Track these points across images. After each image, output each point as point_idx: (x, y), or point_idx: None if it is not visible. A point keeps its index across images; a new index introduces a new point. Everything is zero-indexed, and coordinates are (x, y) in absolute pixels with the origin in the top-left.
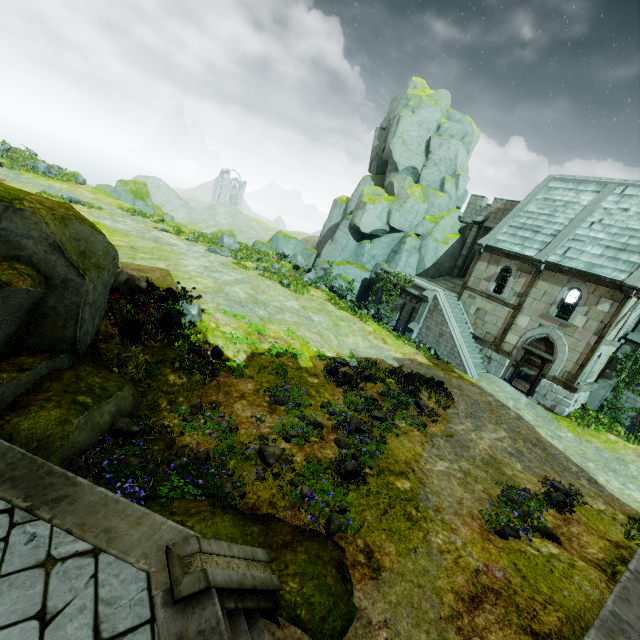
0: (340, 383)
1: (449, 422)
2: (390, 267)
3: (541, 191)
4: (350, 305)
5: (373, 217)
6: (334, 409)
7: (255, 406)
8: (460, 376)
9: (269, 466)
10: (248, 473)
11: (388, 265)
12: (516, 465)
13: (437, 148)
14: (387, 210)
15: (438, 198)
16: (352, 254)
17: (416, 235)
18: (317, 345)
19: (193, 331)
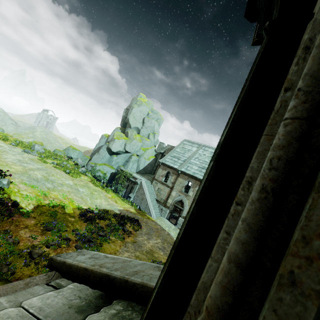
0: (86, 220)
1: (136, 236)
2: (124, 168)
3: (181, 144)
4: (102, 184)
5: (118, 145)
6: (79, 232)
7: (33, 231)
8: (148, 217)
9: (33, 259)
10: (20, 263)
11: (124, 167)
12: (161, 253)
13: (147, 122)
14: (124, 143)
15: (146, 141)
16: (107, 160)
17: (137, 155)
18: (79, 202)
19: (2, 192)
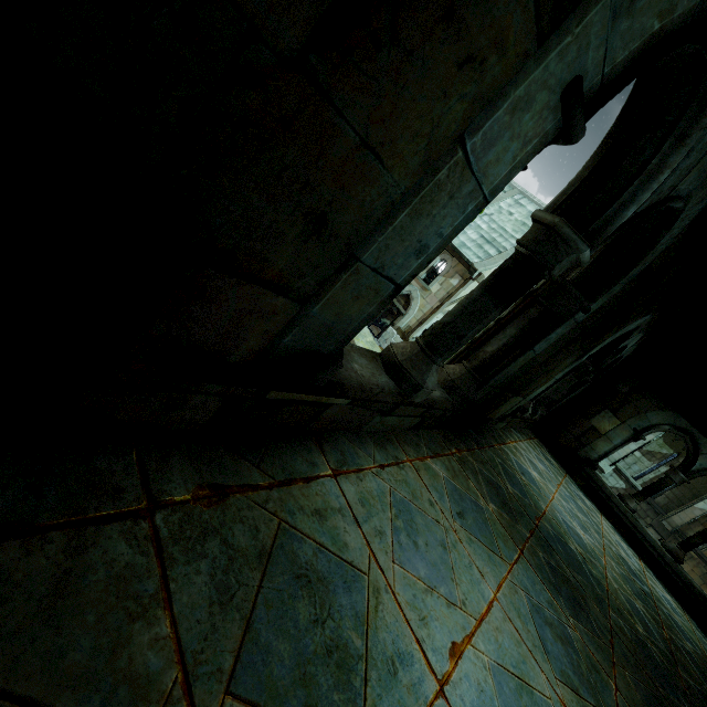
0: None
1: None
2: None
3: None
4: None
5: None
6: None
7: None
8: None
9: None
10: None
11: None
12: None
13: None
14: None
15: None
16: None
17: None
18: None
19: None
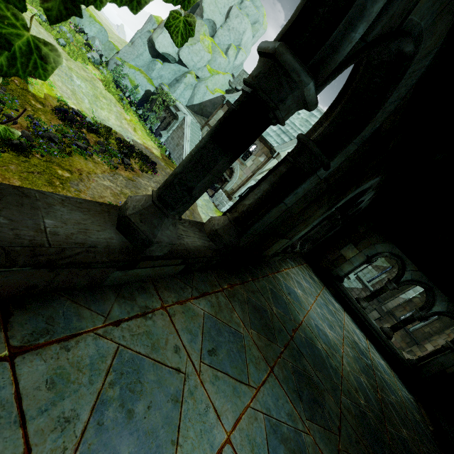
0: (63, 119)
1: (139, 177)
2: (170, 90)
3: None
4: (121, 95)
5: (168, 41)
6: (40, 123)
7: None
8: None
9: None
10: None
11: (169, 88)
12: None
13: (234, 17)
14: None
15: (221, 57)
16: (145, 65)
17: (196, 76)
18: (64, 95)
19: None
